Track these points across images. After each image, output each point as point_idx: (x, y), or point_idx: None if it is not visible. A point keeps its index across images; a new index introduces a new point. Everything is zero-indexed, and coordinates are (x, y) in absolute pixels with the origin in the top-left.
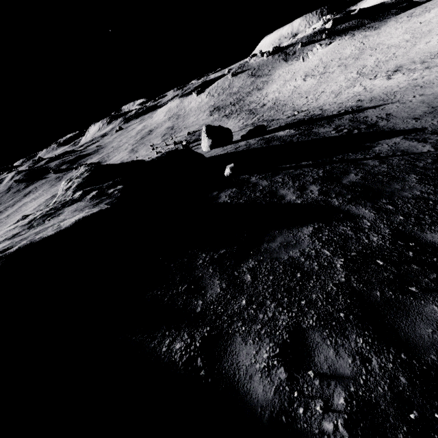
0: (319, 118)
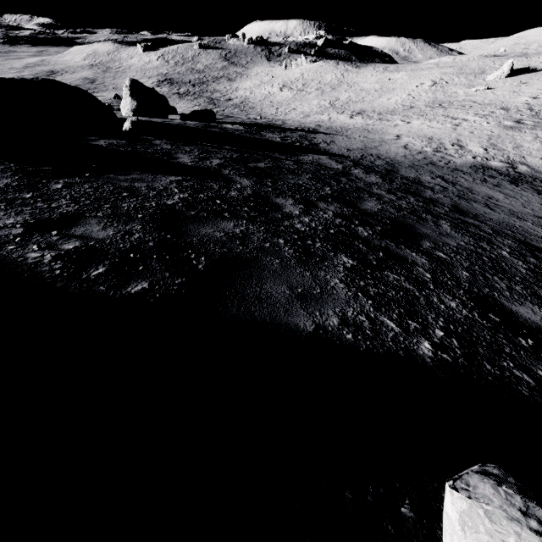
0: (275, 126)
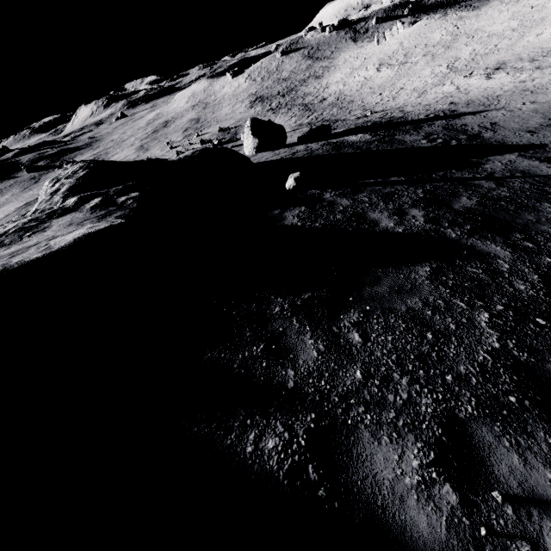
0: (401, 121)
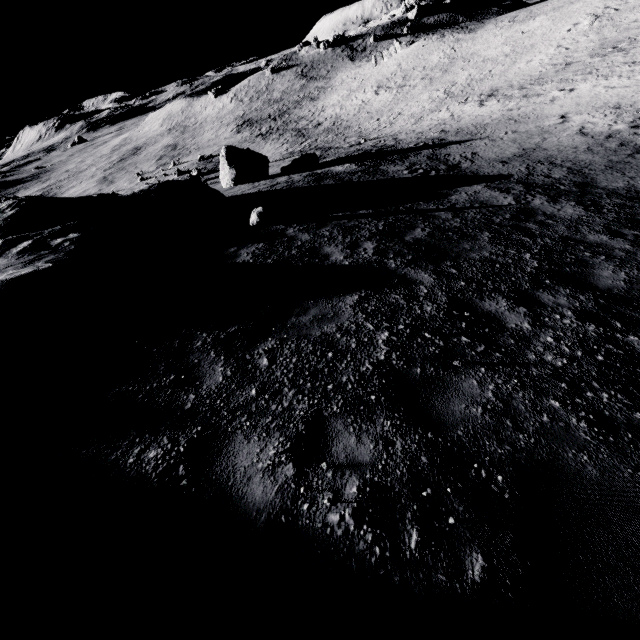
0: (391, 150)
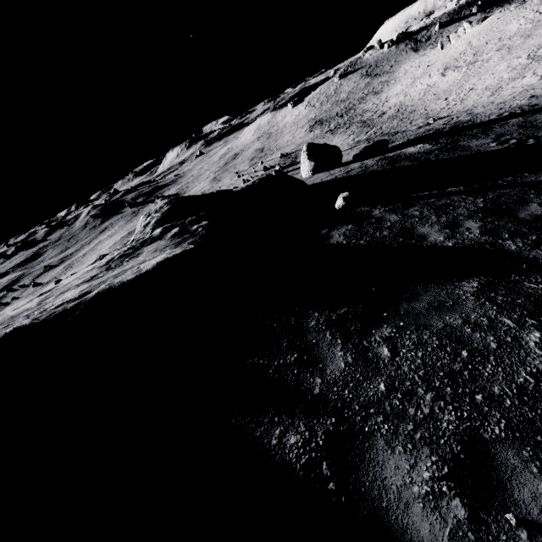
0: (468, 125)
